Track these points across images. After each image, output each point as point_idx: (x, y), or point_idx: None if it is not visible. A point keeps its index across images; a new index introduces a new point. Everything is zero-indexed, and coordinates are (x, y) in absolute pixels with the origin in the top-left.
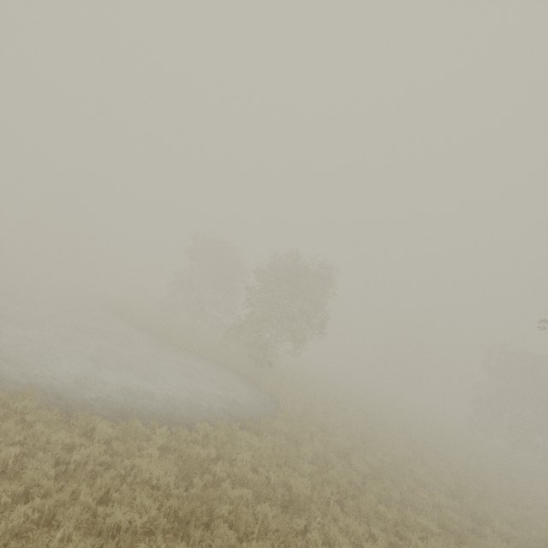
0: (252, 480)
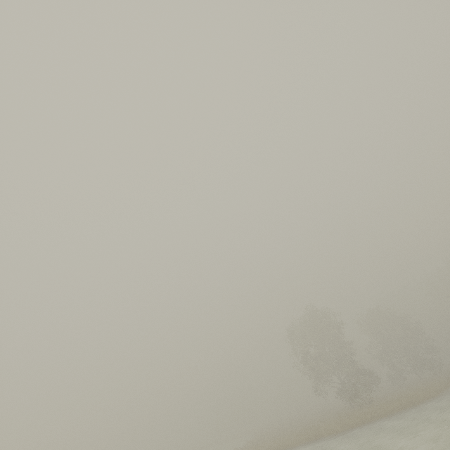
0: None
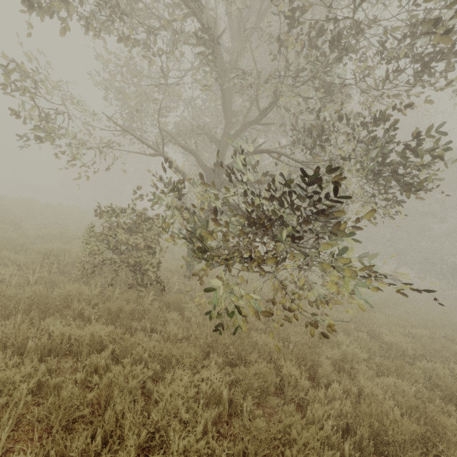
0: (35, 207)
